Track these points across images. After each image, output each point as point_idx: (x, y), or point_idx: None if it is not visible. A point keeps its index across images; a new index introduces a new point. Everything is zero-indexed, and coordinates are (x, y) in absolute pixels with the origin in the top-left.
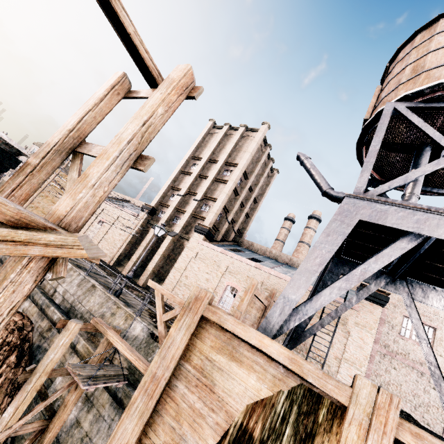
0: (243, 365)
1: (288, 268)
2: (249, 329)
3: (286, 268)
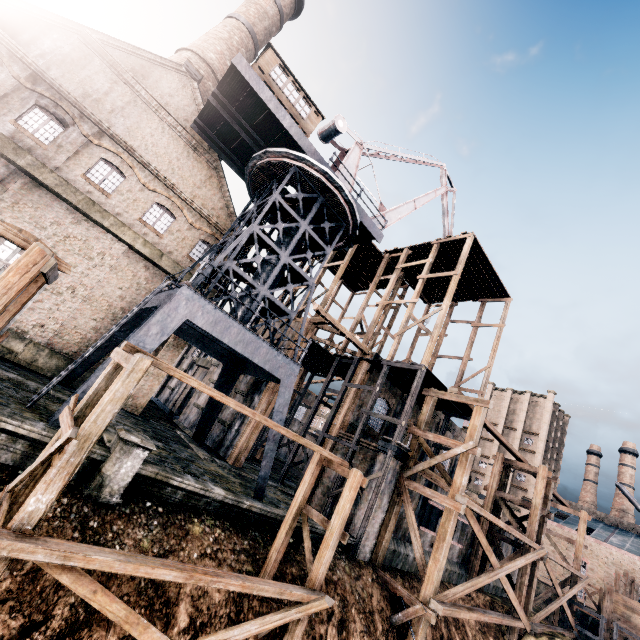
0: (638, 615)
1: (623, 535)
2: (636, 602)
3: (619, 535)
